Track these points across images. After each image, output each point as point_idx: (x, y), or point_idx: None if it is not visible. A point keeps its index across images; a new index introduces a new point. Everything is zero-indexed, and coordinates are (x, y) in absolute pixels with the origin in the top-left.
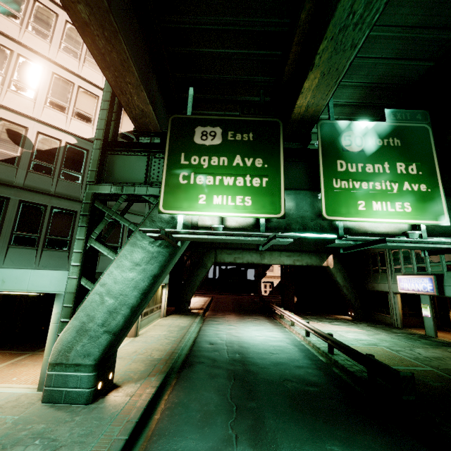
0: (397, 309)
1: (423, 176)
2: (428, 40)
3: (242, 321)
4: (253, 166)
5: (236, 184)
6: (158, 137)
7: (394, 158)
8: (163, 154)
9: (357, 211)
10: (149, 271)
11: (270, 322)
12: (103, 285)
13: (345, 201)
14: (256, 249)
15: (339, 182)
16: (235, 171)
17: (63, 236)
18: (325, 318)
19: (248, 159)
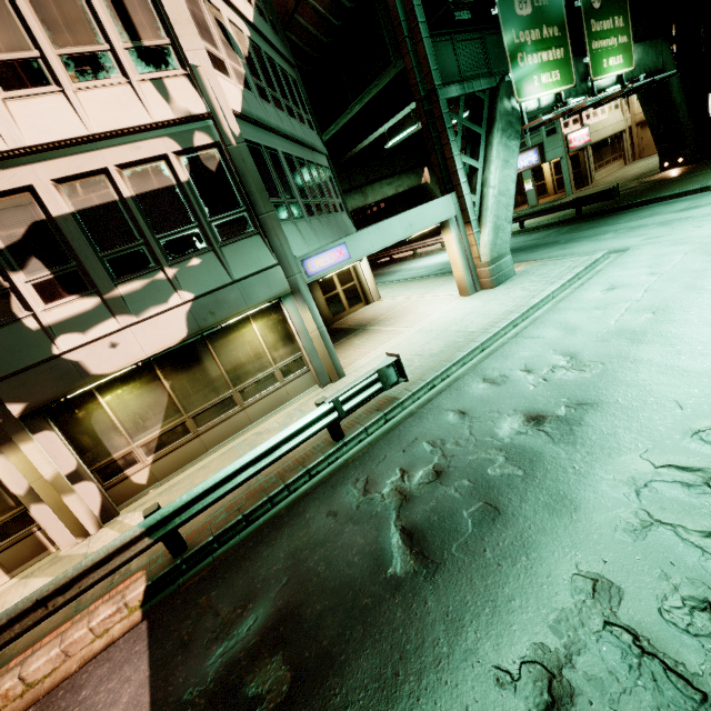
0: None
1: (625, 28)
2: None
3: (393, 270)
4: (554, 37)
5: (549, 59)
6: (468, 10)
7: (613, 12)
8: (462, 35)
9: (604, 69)
10: (514, 164)
11: (415, 259)
12: (494, 188)
13: (598, 62)
14: (351, 189)
15: (594, 44)
16: (546, 45)
17: (316, 197)
18: None
19: (550, 29)
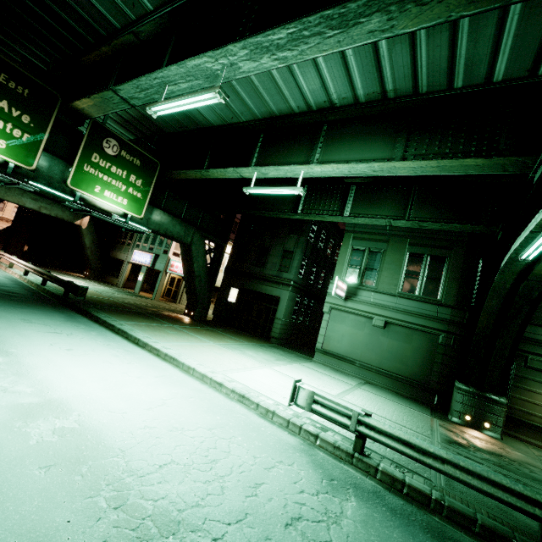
0: (125, 274)
1: (142, 189)
2: (174, 120)
3: None
4: (19, 119)
5: None
6: None
7: (132, 171)
8: None
9: (94, 191)
10: None
11: None
12: None
13: (88, 182)
14: None
15: (89, 168)
16: None
17: None
18: (56, 271)
19: (16, 110)
